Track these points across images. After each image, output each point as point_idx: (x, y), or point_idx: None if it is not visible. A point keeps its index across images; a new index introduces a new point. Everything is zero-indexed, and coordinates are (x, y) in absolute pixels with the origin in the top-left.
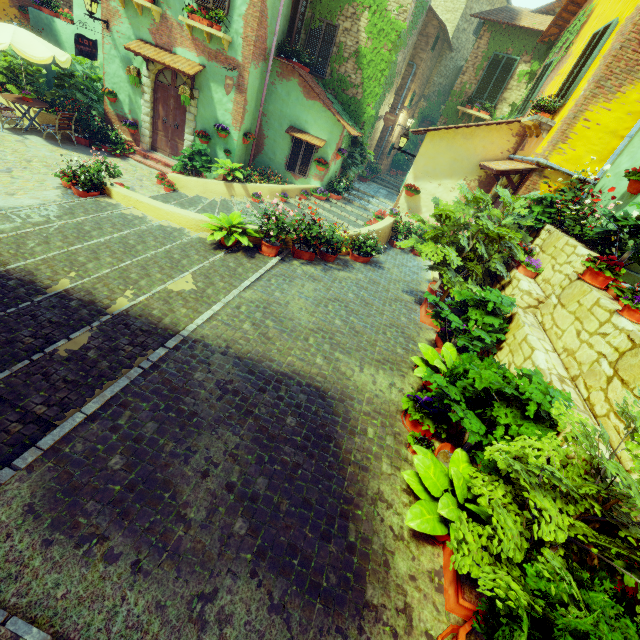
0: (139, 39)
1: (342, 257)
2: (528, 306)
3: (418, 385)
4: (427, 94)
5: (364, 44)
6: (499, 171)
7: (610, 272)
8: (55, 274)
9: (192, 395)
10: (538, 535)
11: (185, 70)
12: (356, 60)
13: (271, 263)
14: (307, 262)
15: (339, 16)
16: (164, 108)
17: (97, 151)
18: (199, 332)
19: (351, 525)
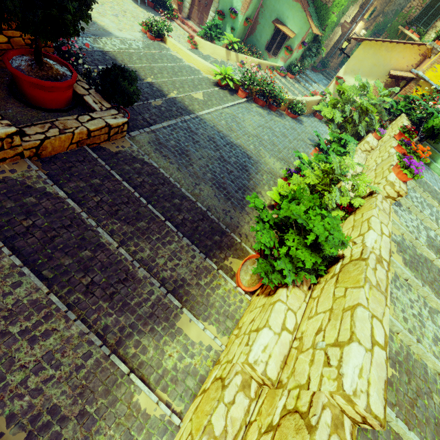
0: None
1: (281, 111)
2: (365, 150)
3: None
4: (386, 11)
5: None
6: (392, 75)
7: (408, 135)
8: (146, 75)
9: (198, 136)
10: (305, 181)
11: None
12: None
13: (241, 100)
14: (260, 106)
15: None
16: None
17: (157, 12)
18: (203, 116)
19: (246, 194)
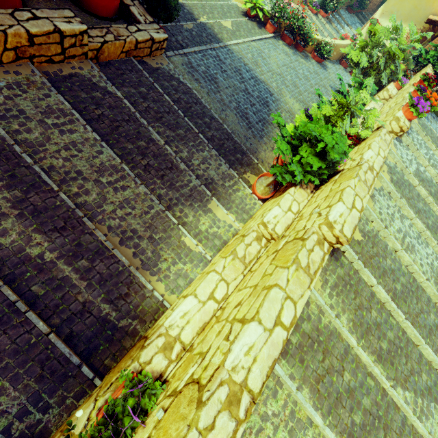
0: None
1: (307, 53)
2: (383, 98)
3: None
4: None
5: None
6: (429, 20)
7: (427, 83)
8: None
9: (226, 65)
10: (322, 112)
11: None
12: None
13: (269, 35)
14: (287, 45)
15: None
16: None
17: None
18: (231, 47)
19: (265, 126)
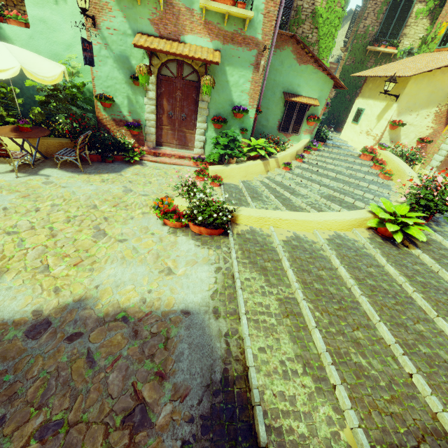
0: (139, 32)
1: None
2: None
3: None
4: None
5: (319, 4)
6: None
7: None
8: None
9: None
10: None
11: (211, 58)
12: (312, 20)
13: (446, 241)
14: (434, 222)
15: None
16: (169, 102)
17: (113, 164)
18: None
19: None
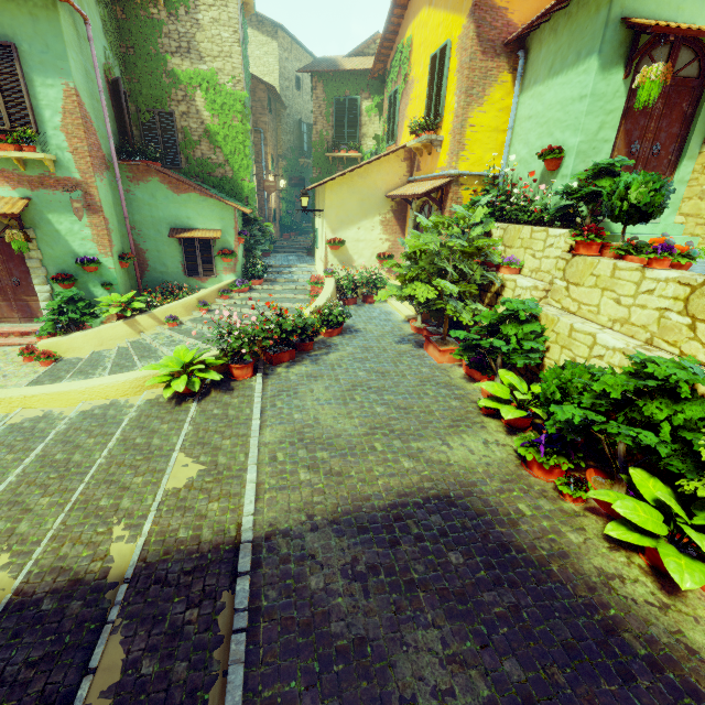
0: None
1: (316, 339)
2: (539, 299)
3: (502, 427)
4: (282, 153)
5: (211, 122)
6: (422, 194)
7: (598, 238)
8: None
9: (334, 616)
10: None
11: (4, 211)
12: (209, 140)
13: (258, 385)
14: (290, 363)
15: (169, 102)
16: None
17: None
18: (262, 522)
19: (624, 635)
